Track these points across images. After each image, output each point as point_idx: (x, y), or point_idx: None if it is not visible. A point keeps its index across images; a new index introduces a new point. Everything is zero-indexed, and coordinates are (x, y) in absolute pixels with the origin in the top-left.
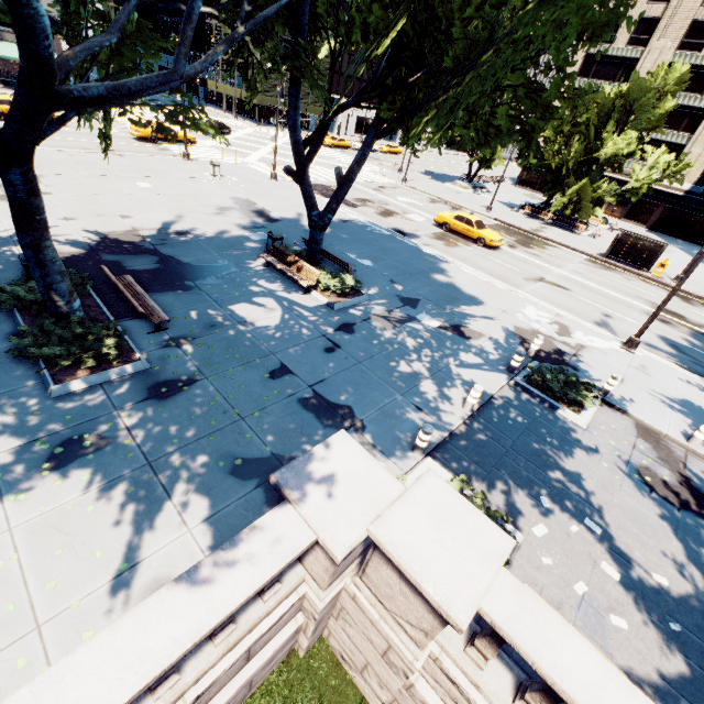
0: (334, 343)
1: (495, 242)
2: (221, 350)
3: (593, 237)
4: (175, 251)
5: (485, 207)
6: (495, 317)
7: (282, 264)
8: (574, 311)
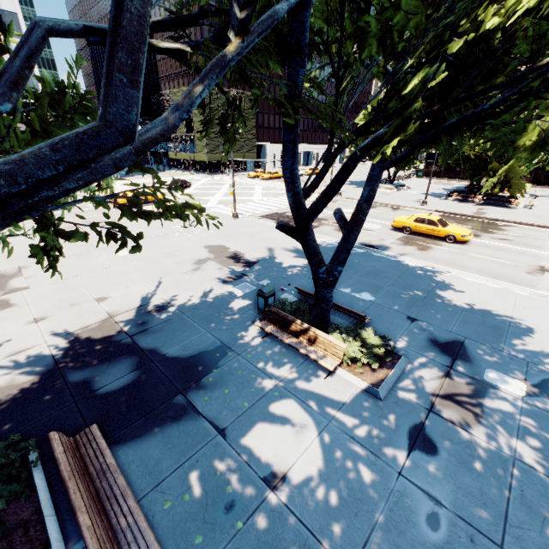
0: (428, 494)
1: (466, 237)
2: None
3: (529, 207)
4: (157, 339)
5: (418, 201)
6: None
7: (286, 334)
8: None
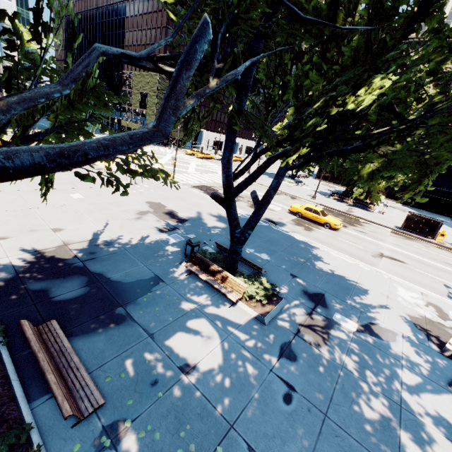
0: (287, 383)
1: (338, 226)
2: (170, 437)
3: (382, 213)
4: (104, 266)
5: (309, 195)
6: (387, 305)
7: (205, 274)
8: (426, 285)
